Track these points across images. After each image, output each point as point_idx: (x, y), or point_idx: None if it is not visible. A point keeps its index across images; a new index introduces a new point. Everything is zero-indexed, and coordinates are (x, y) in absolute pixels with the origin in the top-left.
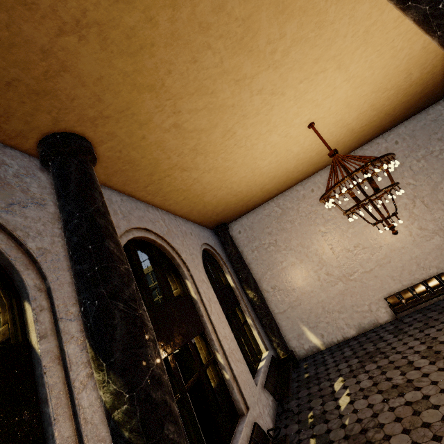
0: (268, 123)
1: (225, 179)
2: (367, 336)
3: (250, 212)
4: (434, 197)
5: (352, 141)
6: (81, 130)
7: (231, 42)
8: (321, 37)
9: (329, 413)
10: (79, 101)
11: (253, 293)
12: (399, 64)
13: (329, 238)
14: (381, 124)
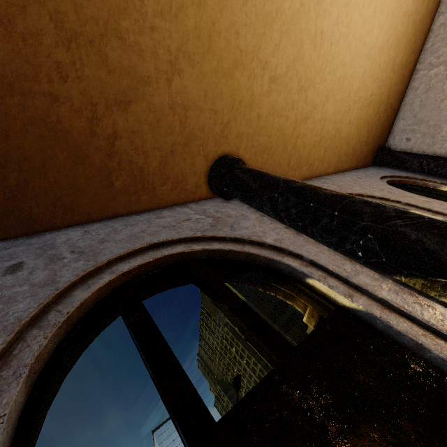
0: None
1: (347, 94)
2: None
3: (399, 111)
4: None
5: None
6: (221, 150)
7: None
8: None
9: None
10: (206, 127)
11: None
12: None
13: None
14: None
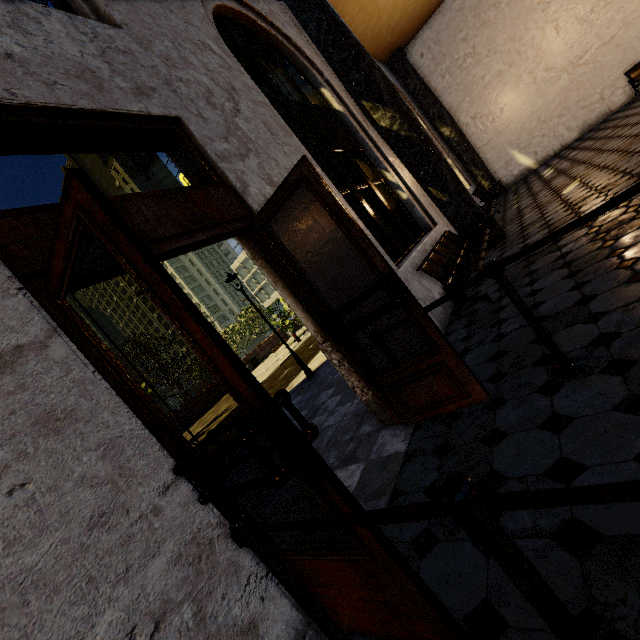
0: None
1: None
2: (591, 130)
3: (432, 16)
4: None
5: None
6: None
7: None
8: None
9: (533, 185)
10: None
11: (449, 129)
12: None
13: (554, 11)
14: None
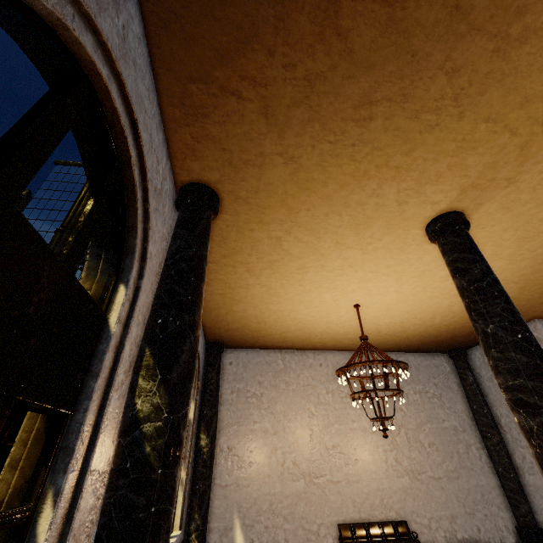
0: (333, 282)
1: (267, 302)
2: None
3: (253, 349)
4: (417, 434)
5: (373, 341)
6: (224, 196)
7: (353, 222)
8: (399, 256)
9: None
10: (245, 184)
11: (208, 440)
12: (431, 305)
13: (314, 423)
14: (400, 342)
